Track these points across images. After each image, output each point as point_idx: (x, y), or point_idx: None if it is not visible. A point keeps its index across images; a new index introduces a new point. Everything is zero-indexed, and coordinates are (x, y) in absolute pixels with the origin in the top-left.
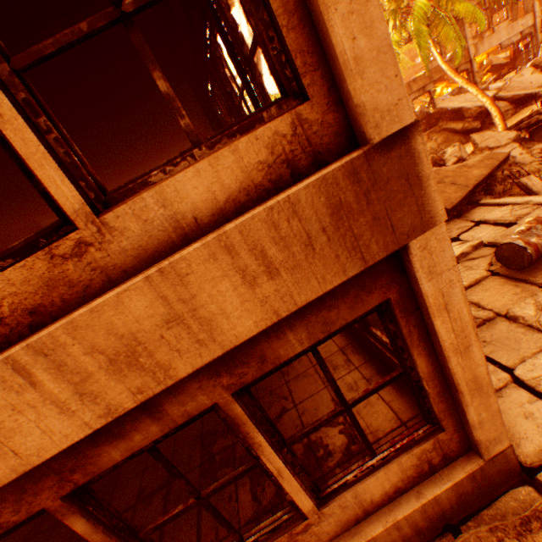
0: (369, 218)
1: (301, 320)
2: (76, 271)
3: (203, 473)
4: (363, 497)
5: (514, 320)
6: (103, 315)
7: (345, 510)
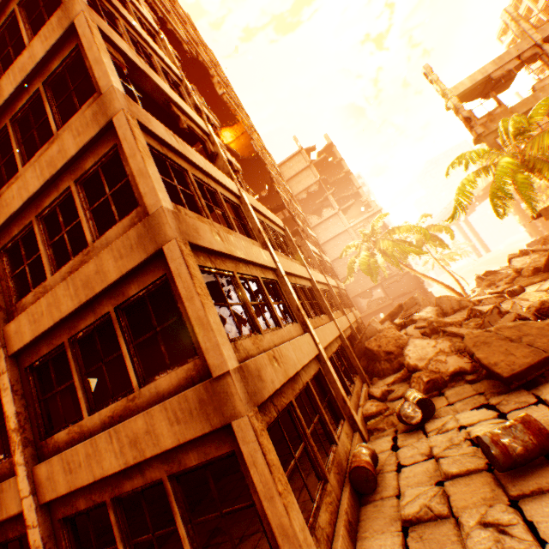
0: (213, 407)
1: (196, 447)
2: (132, 405)
3: None
4: None
5: (458, 525)
6: (132, 423)
7: None
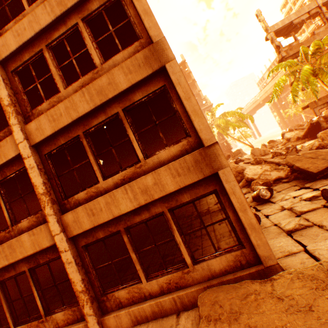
0: (205, 164)
1: (188, 191)
2: (139, 171)
3: (160, 265)
4: (211, 267)
5: (321, 227)
6: (142, 180)
7: (204, 270)
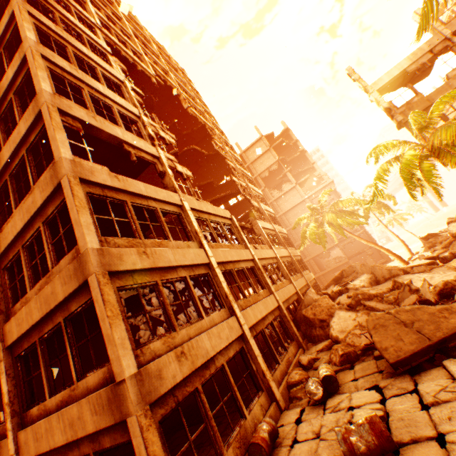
0: (116, 405)
1: (109, 433)
2: (74, 394)
3: None
4: None
5: None
6: (71, 409)
7: None
